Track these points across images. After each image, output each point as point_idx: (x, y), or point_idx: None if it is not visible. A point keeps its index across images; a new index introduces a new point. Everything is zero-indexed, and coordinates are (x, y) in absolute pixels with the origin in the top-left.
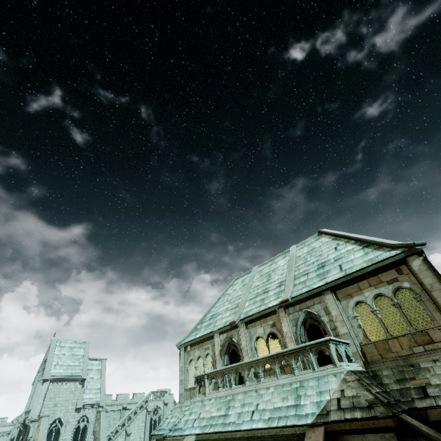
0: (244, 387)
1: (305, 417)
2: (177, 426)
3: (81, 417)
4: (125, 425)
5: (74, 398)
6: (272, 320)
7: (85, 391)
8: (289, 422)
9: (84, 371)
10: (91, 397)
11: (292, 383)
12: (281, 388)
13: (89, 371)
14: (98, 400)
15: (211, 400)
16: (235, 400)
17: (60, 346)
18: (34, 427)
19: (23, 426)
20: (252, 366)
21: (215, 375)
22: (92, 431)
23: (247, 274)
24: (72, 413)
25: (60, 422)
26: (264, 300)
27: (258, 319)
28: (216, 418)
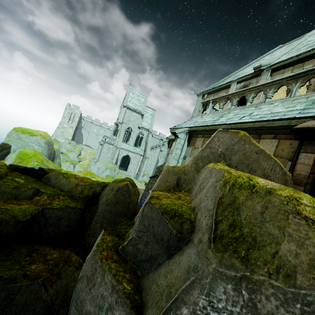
0: (243, 107)
1: (314, 113)
2: (179, 125)
3: (140, 132)
4: (160, 146)
5: (137, 122)
6: (313, 63)
7: (143, 121)
8: (285, 116)
9: (143, 110)
10: (145, 125)
11: (311, 96)
12: (290, 102)
13: (146, 112)
14: (149, 128)
15: (208, 115)
16: (230, 113)
17: (132, 92)
18: (120, 126)
19: (117, 125)
20: (262, 89)
21: (219, 100)
22: (145, 140)
23: (299, 39)
24: (136, 128)
25: (131, 129)
26: (314, 45)
27: (292, 64)
28: (208, 121)
